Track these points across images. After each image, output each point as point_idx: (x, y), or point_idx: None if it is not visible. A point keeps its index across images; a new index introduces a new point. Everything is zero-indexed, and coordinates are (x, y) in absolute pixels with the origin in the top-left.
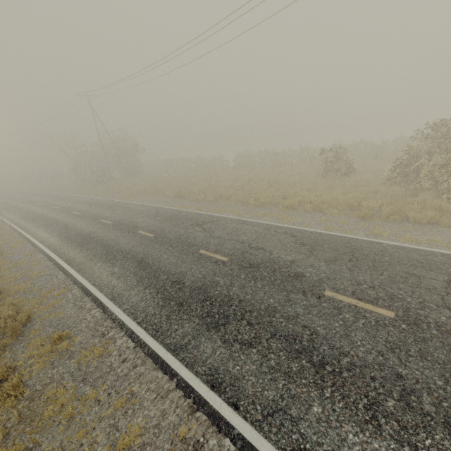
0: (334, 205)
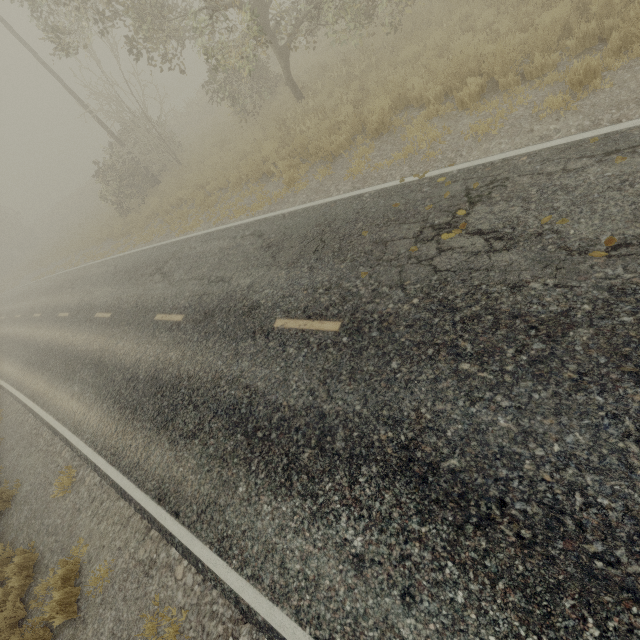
0: None
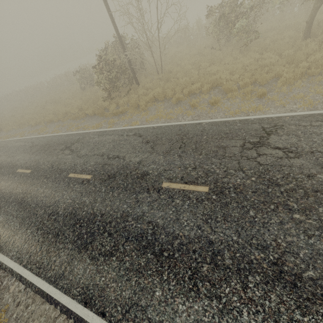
0: (72, 113)
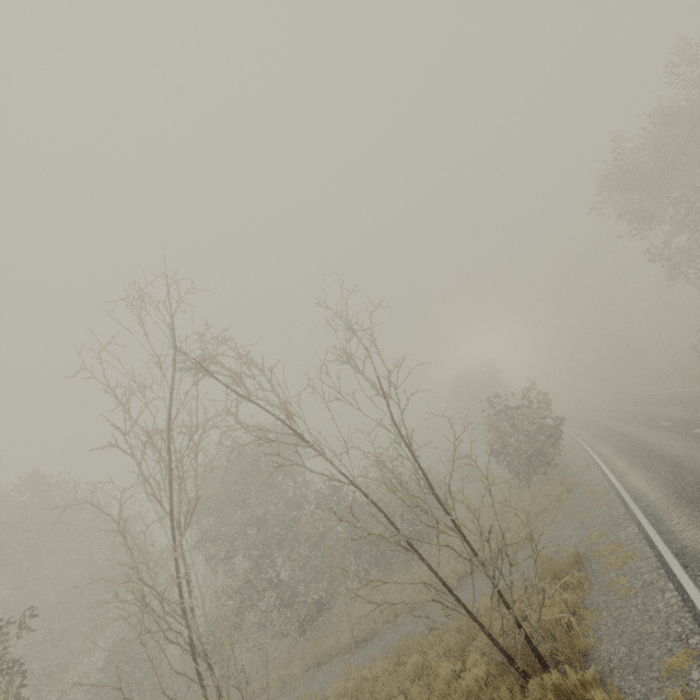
0: None
